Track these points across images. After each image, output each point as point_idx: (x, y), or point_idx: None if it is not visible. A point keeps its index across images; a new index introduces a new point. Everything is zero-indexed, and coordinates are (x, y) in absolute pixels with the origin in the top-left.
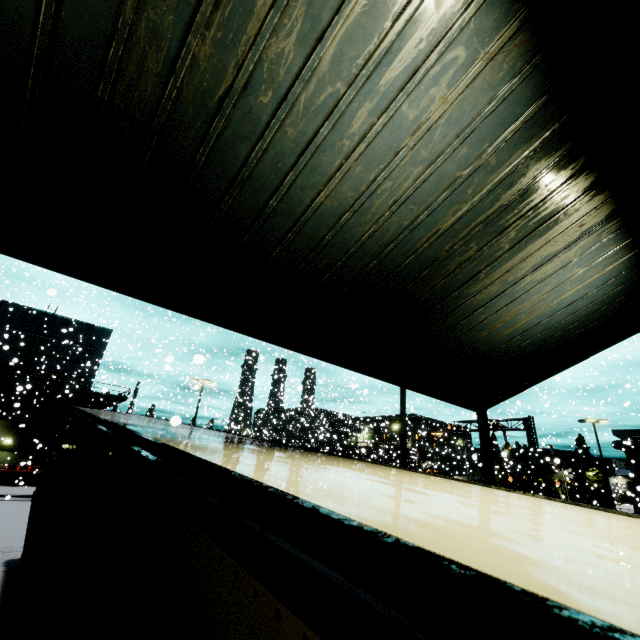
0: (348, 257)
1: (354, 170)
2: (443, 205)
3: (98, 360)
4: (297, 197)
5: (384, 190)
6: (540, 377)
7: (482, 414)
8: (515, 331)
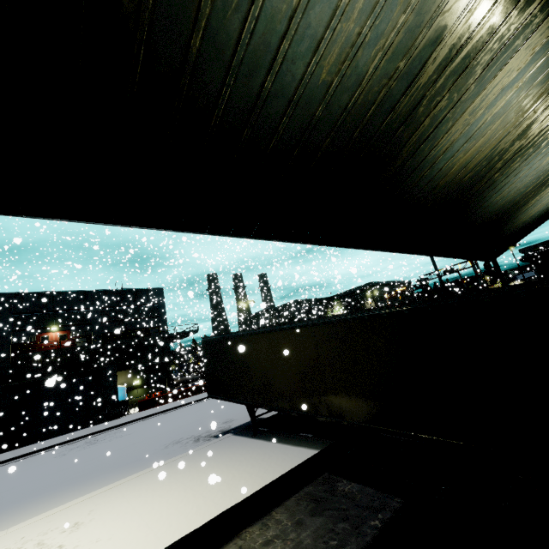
0: (491, 214)
1: (512, 186)
2: (531, 185)
3: (164, 312)
4: (490, 201)
5: (516, 188)
6: (527, 234)
7: (495, 262)
8: (528, 218)
